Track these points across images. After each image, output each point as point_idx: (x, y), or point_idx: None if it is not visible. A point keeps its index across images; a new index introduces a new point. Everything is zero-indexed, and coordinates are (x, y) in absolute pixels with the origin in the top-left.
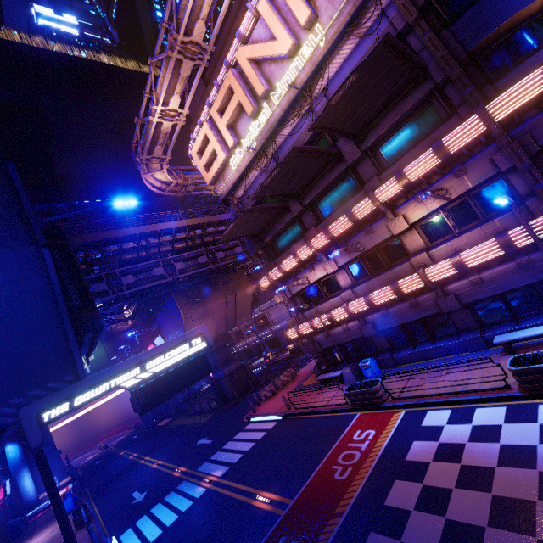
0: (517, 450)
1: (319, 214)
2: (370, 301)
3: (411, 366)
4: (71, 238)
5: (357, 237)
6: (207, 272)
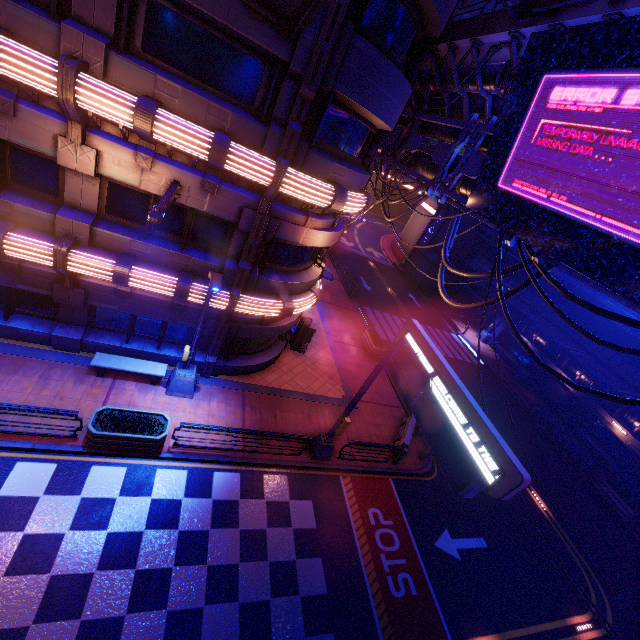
0: (42, 542)
1: None
2: None
3: None
4: None
5: None
6: None
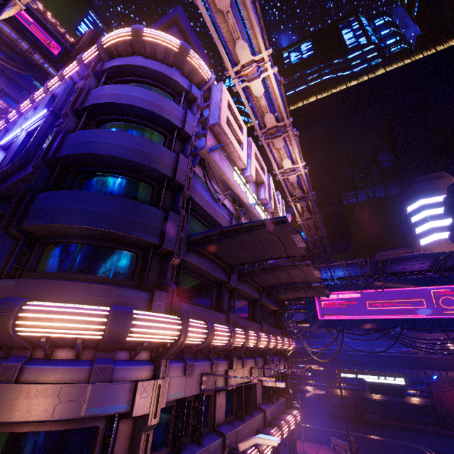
0: None
1: (231, 305)
2: None
3: None
4: None
5: (252, 360)
6: None
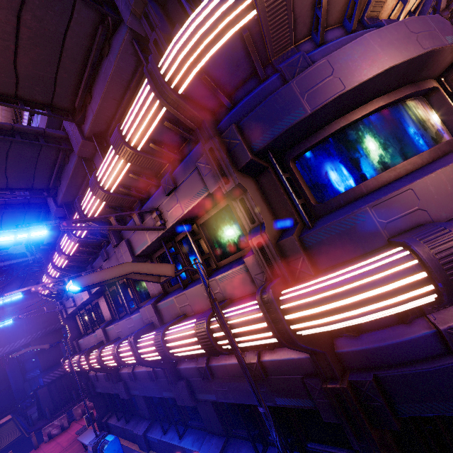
0: None
1: None
2: (99, 361)
3: None
4: None
5: (98, 259)
6: (23, 264)
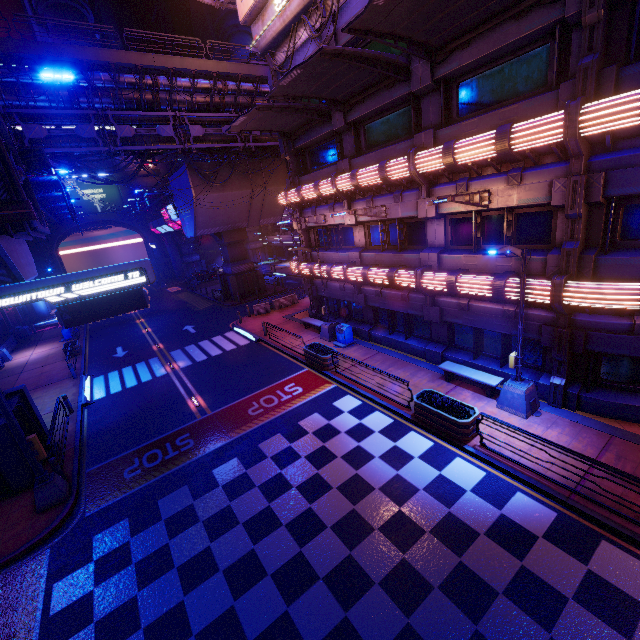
0: (363, 454)
1: (362, 142)
2: (366, 276)
3: (379, 348)
4: (42, 46)
5: (385, 198)
6: (232, 150)
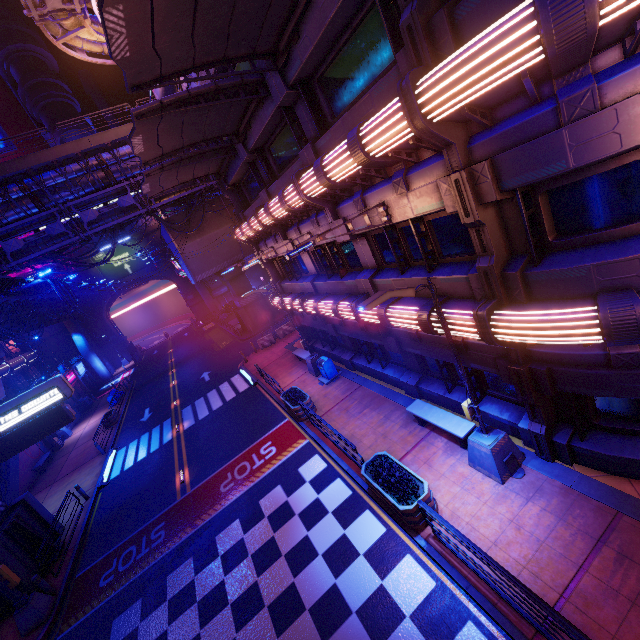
0: (307, 549)
1: (273, 166)
2: (317, 311)
3: (361, 379)
4: None
5: (306, 224)
6: (197, 195)
